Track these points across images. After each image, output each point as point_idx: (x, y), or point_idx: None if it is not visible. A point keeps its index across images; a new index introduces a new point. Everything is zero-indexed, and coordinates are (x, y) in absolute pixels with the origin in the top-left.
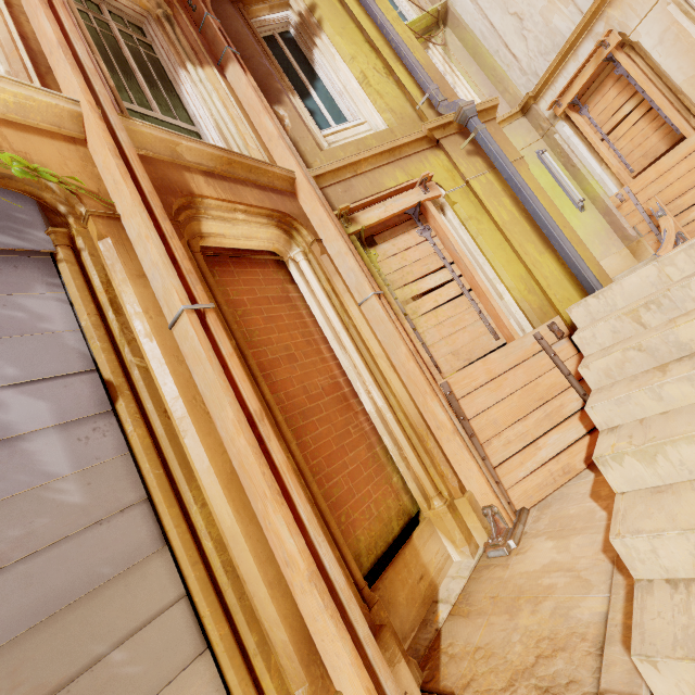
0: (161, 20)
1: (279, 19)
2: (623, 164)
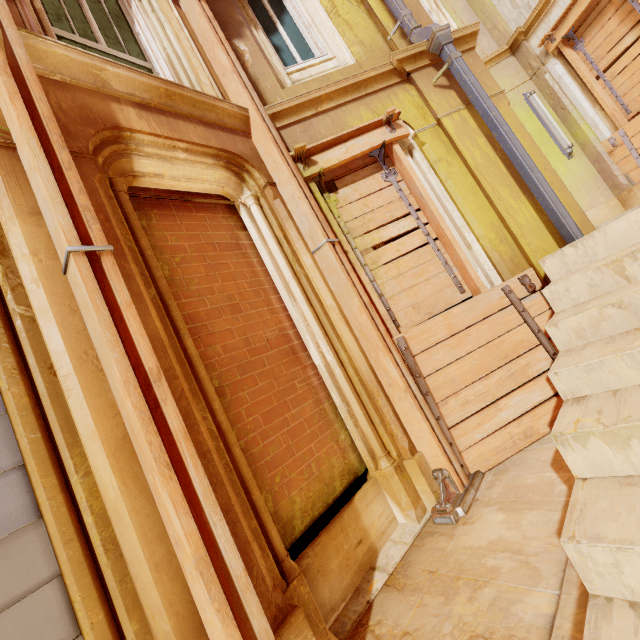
0: None
1: None
2: (620, 104)
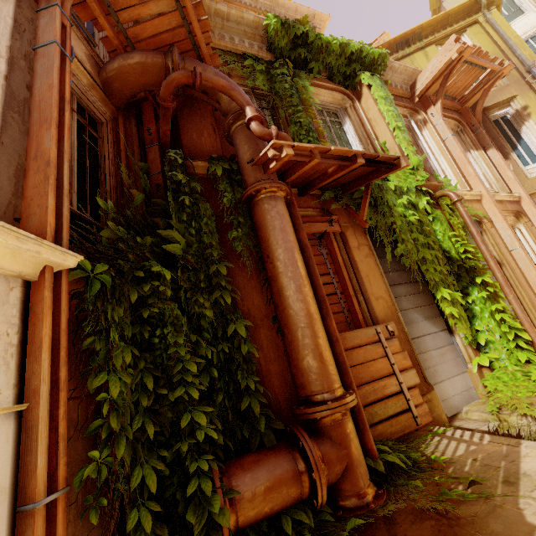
0: (458, 132)
1: (503, 112)
2: None
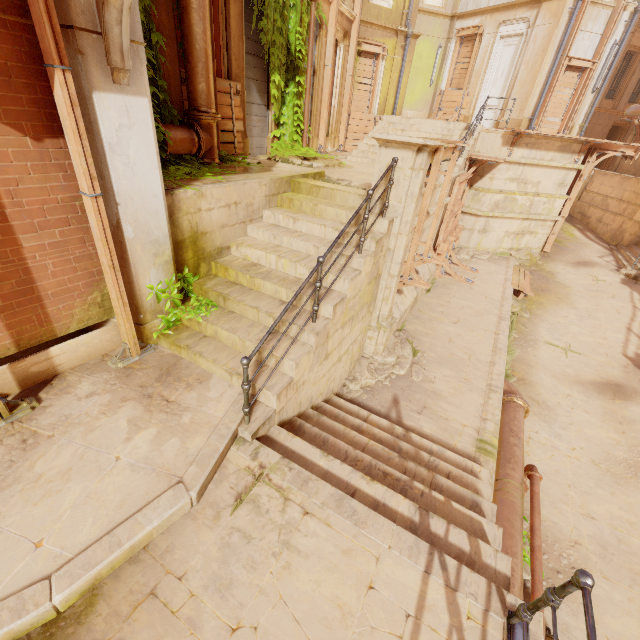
0: None
1: None
2: (451, 81)
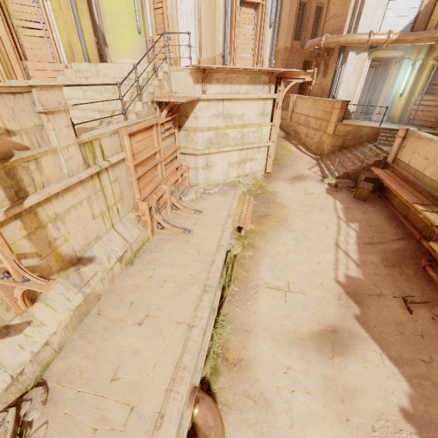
0: None
1: None
2: (156, 27)
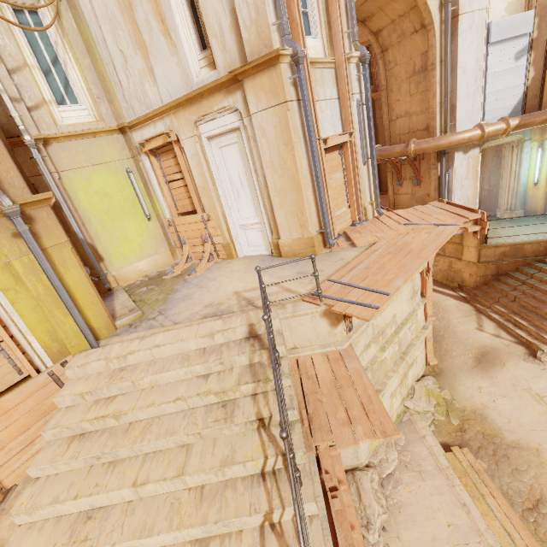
0: None
1: None
2: (175, 204)
